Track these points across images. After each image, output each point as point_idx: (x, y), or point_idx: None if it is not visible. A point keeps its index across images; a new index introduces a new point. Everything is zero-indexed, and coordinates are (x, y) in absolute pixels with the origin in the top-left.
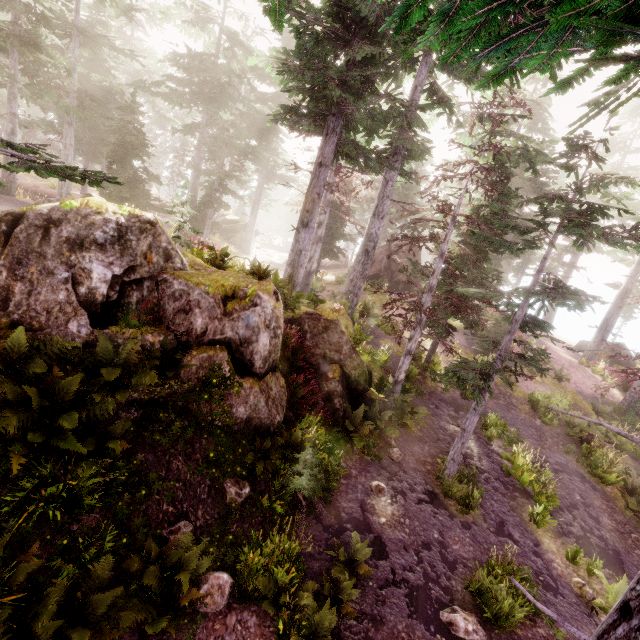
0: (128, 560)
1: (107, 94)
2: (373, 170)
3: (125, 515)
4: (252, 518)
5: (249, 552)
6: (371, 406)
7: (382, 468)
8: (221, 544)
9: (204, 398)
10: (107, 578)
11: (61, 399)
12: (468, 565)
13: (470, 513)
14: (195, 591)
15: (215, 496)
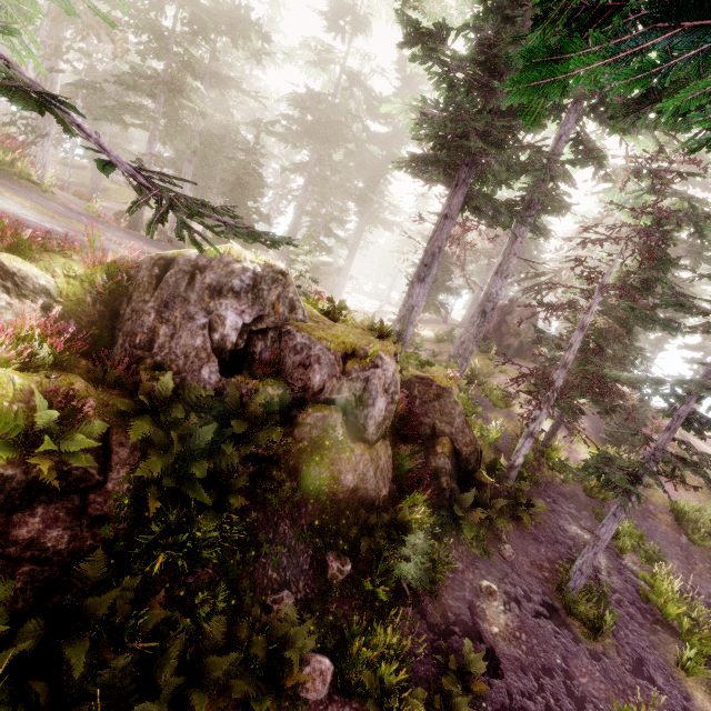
0: (238, 624)
1: (224, 132)
2: (501, 224)
3: (235, 575)
4: (352, 600)
5: (351, 639)
6: (480, 490)
7: (492, 566)
8: (321, 624)
9: (315, 460)
10: (220, 640)
11: (195, 447)
12: (599, 706)
13: (599, 641)
14: (301, 673)
15: (316, 568)
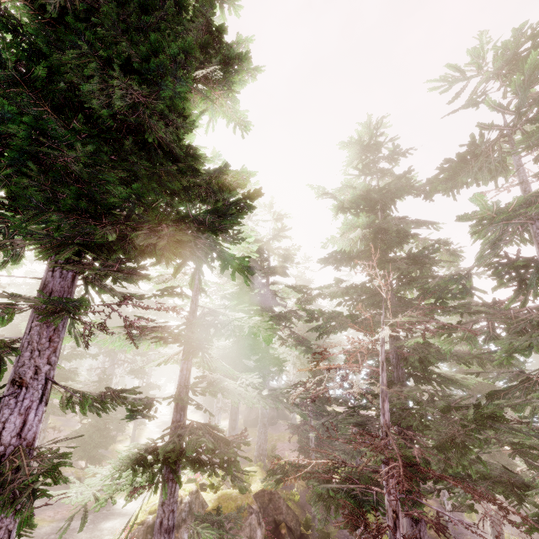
0: None
1: None
2: None
3: None
4: None
5: None
6: None
7: None
8: None
9: None
10: None
11: None
12: None
13: None
14: None
15: None
